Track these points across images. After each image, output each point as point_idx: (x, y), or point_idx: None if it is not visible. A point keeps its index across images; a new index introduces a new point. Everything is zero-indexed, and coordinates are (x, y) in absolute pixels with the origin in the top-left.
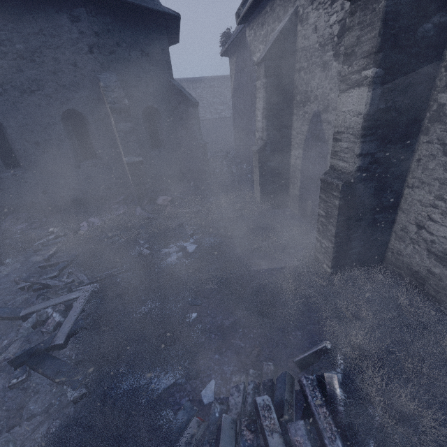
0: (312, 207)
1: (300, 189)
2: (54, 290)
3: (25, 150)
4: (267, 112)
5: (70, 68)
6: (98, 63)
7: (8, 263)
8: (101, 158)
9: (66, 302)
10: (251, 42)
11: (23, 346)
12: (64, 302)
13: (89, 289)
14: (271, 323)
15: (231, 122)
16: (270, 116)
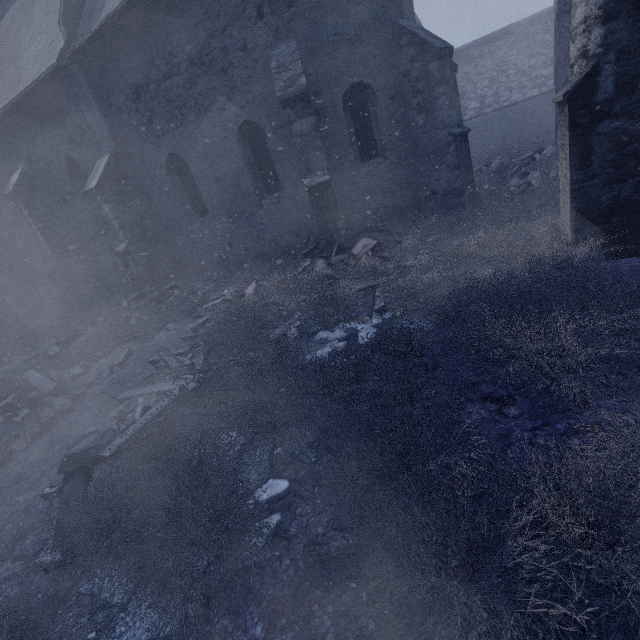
0: None
1: None
2: (165, 372)
3: (208, 191)
4: None
5: (239, 57)
6: (270, 31)
7: (170, 329)
8: (285, 188)
9: (160, 394)
10: None
11: (93, 442)
12: (159, 392)
13: (190, 381)
14: (424, 635)
15: None
16: None
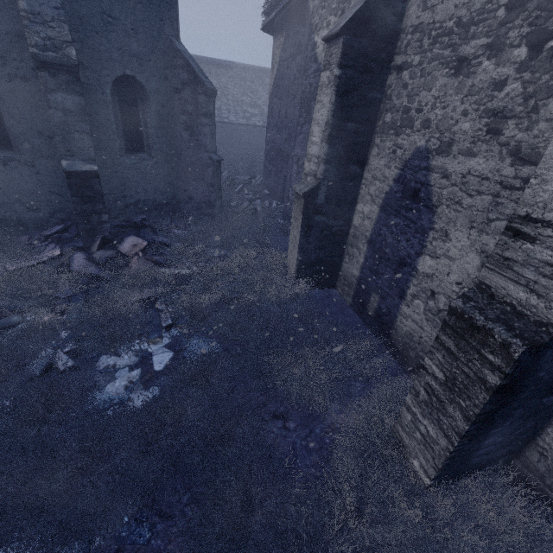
0: (380, 304)
1: (362, 269)
2: None
3: None
4: (331, 131)
5: None
6: None
7: None
8: (20, 151)
9: None
10: (314, 10)
11: None
12: None
13: None
14: None
15: (262, 134)
16: (335, 140)
